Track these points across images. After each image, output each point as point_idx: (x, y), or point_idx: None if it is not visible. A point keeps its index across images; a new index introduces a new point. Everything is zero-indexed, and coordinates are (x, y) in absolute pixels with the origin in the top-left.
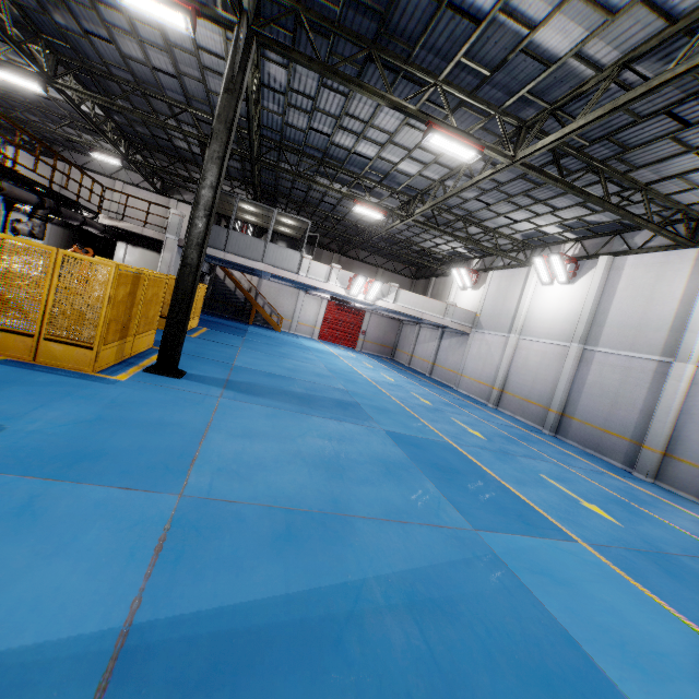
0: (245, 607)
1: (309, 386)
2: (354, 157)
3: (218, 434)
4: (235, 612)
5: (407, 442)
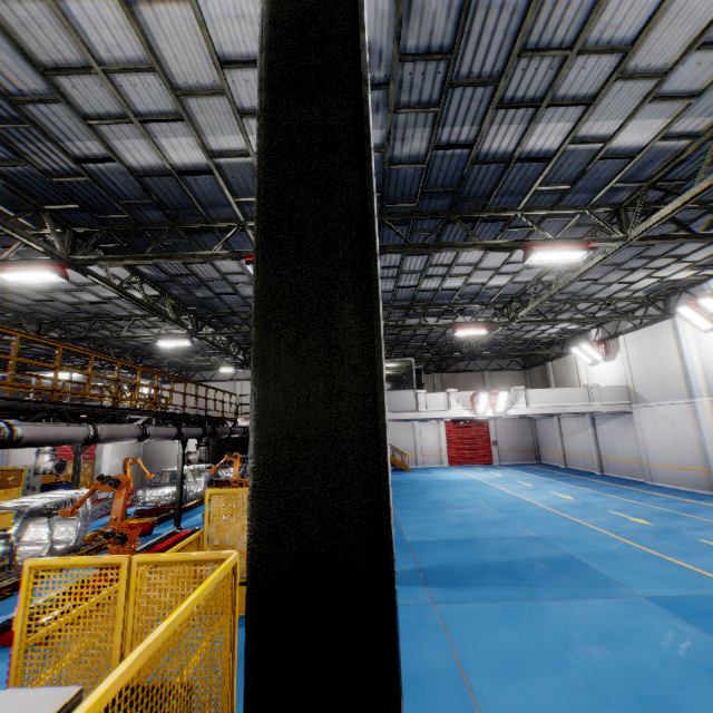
0: None
1: (499, 545)
2: (441, 293)
3: (479, 676)
4: None
5: (695, 613)
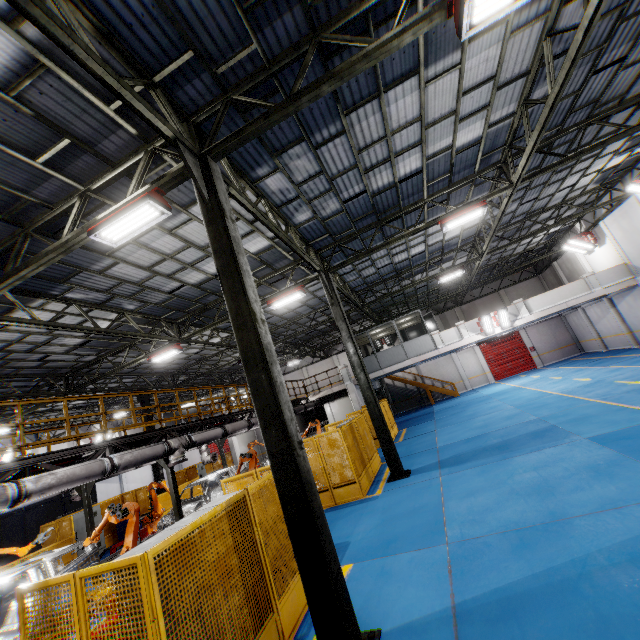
0: (509, 585)
1: (502, 432)
2: (414, 258)
3: (451, 501)
4: (504, 588)
5: (614, 439)
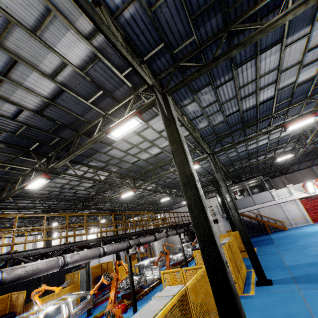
0: None
1: None
2: (260, 147)
3: None
4: None
5: None
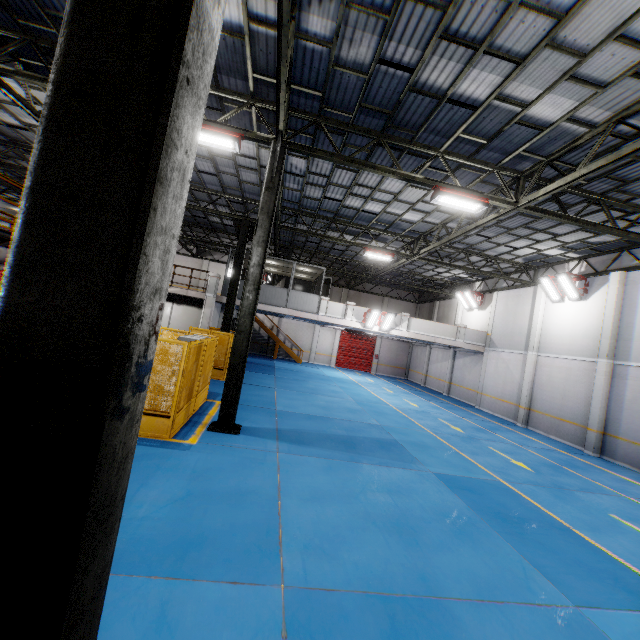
0: None
1: (347, 425)
2: (362, 214)
3: (290, 499)
4: None
5: (461, 486)
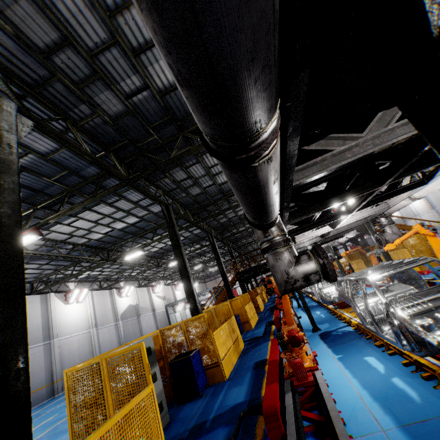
0: None
1: None
2: None
3: None
4: None
5: None
